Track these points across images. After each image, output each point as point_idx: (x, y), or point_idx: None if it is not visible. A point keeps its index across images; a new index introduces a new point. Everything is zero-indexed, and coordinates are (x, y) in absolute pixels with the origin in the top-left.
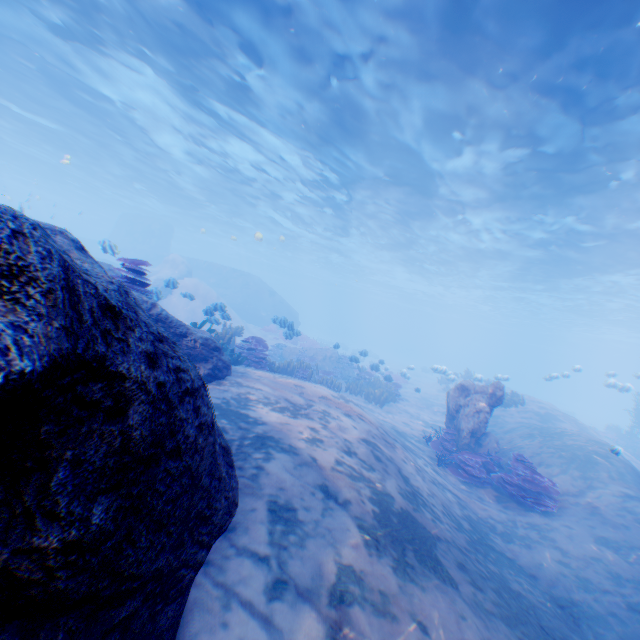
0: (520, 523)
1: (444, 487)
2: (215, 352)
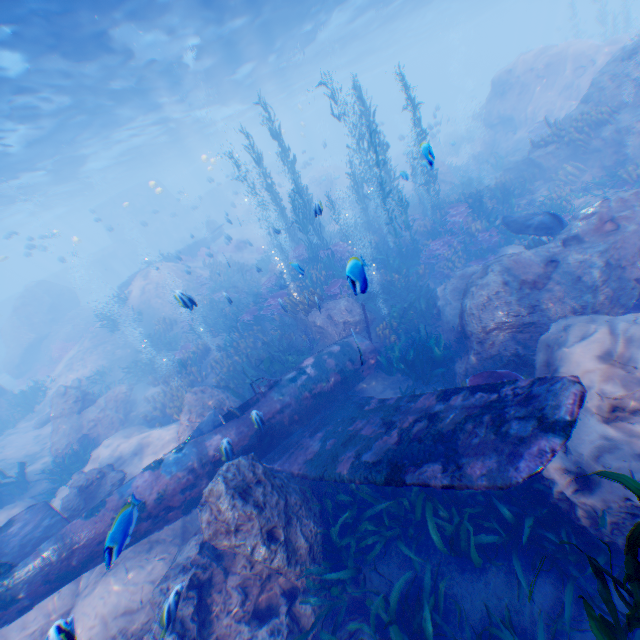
0: None
1: None
2: None
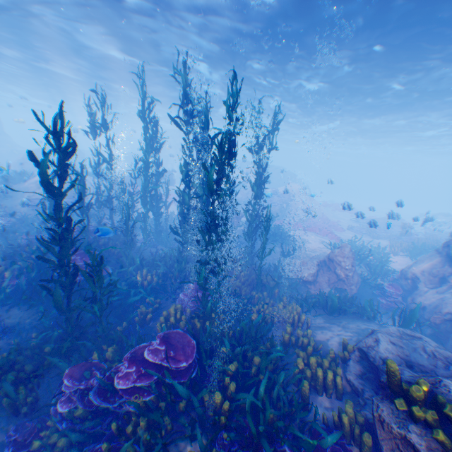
0: None
1: None
2: None
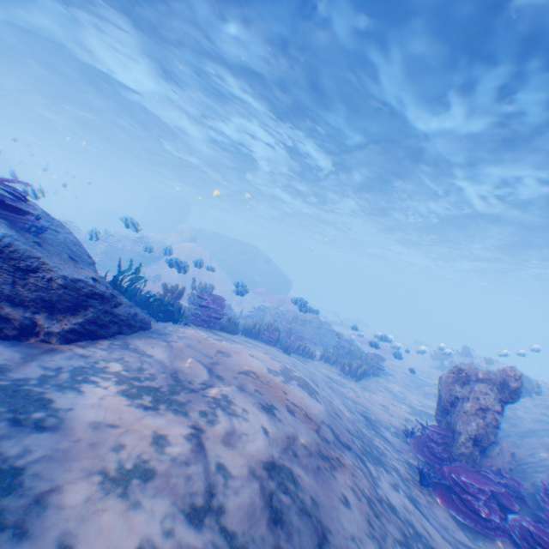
0: None
1: (427, 547)
2: (94, 302)
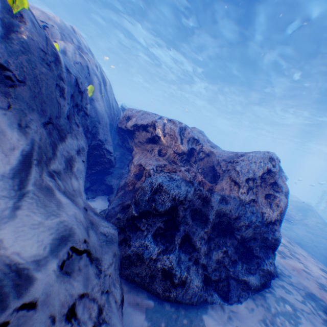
0: (282, 225)
1: None
2: None
